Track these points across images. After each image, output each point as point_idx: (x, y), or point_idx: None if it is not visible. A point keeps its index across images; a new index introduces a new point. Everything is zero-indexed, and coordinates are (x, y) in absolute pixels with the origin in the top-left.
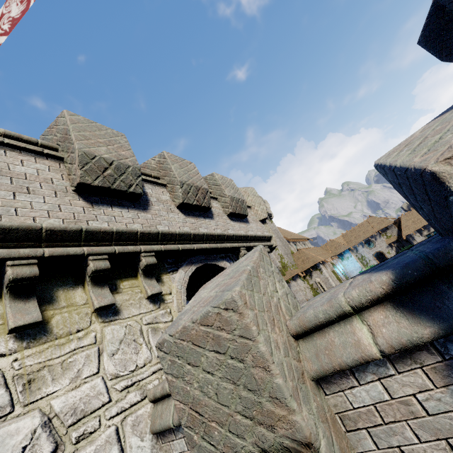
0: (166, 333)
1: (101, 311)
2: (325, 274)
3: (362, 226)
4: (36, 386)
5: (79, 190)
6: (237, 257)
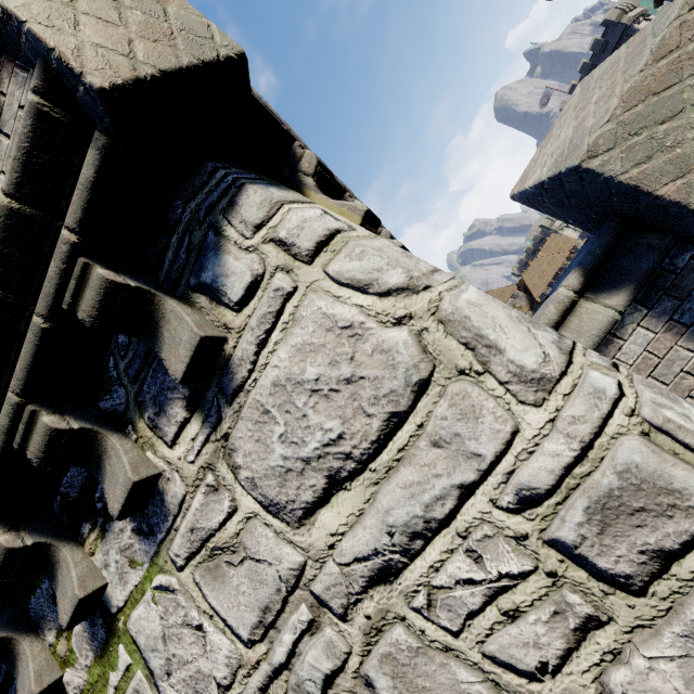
0: (580, 147)
1: None
2: None
3: None
4: None
5: None
6: None
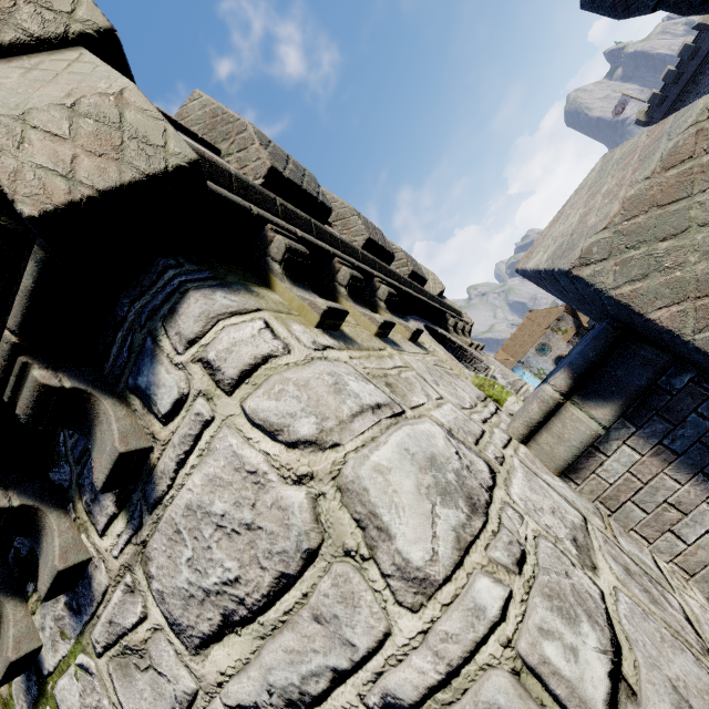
0: (574, 249)
1: (380, 337)
2: None
3: (523, 327)
4: (399, 392)
5: (268, 185)
6: (446, 330)
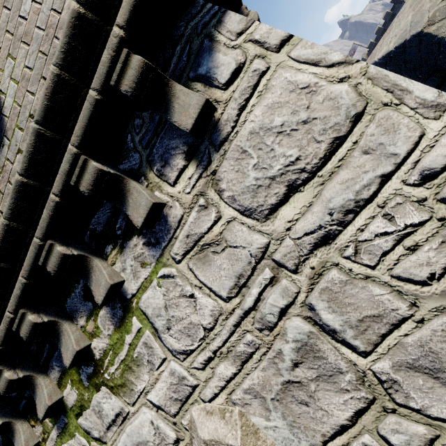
0: (422, 20)
1: None
2: None
3: None
4: None
5: None
6: None
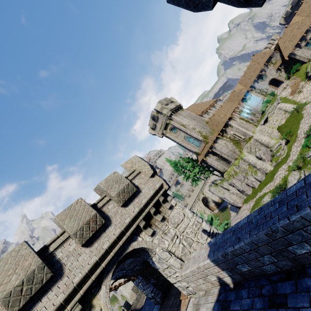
0: None
1: None
2: (235, 127)
3: (250, 67)
4: None
5: None
6: (141, 229)
